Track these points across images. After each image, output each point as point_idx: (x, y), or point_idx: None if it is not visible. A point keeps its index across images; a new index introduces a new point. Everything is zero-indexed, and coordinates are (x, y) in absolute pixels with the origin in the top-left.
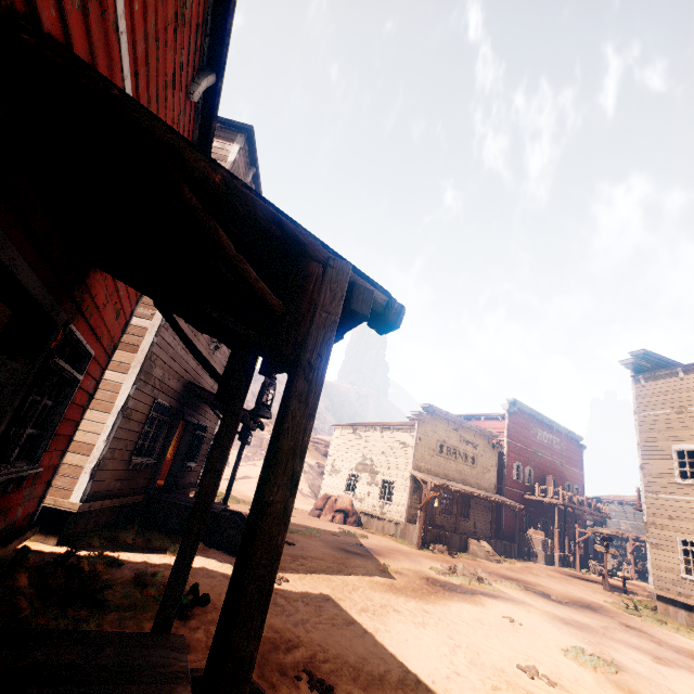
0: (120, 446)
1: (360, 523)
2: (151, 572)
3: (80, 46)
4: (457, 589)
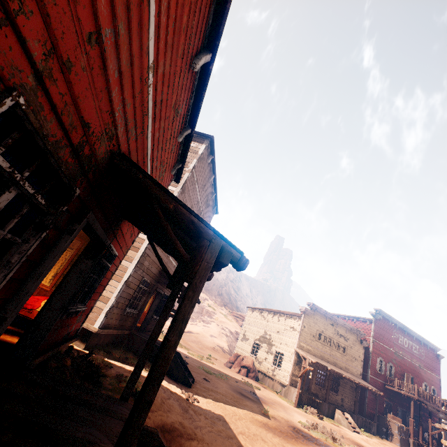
0: (122, 301)
1: (257, 378)
2: (125, 375)
3: (133, 149)
4: (314, 440)
